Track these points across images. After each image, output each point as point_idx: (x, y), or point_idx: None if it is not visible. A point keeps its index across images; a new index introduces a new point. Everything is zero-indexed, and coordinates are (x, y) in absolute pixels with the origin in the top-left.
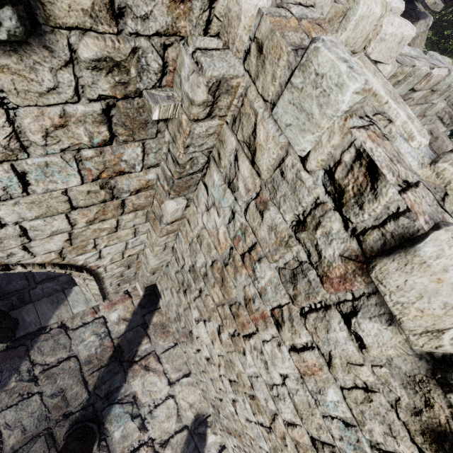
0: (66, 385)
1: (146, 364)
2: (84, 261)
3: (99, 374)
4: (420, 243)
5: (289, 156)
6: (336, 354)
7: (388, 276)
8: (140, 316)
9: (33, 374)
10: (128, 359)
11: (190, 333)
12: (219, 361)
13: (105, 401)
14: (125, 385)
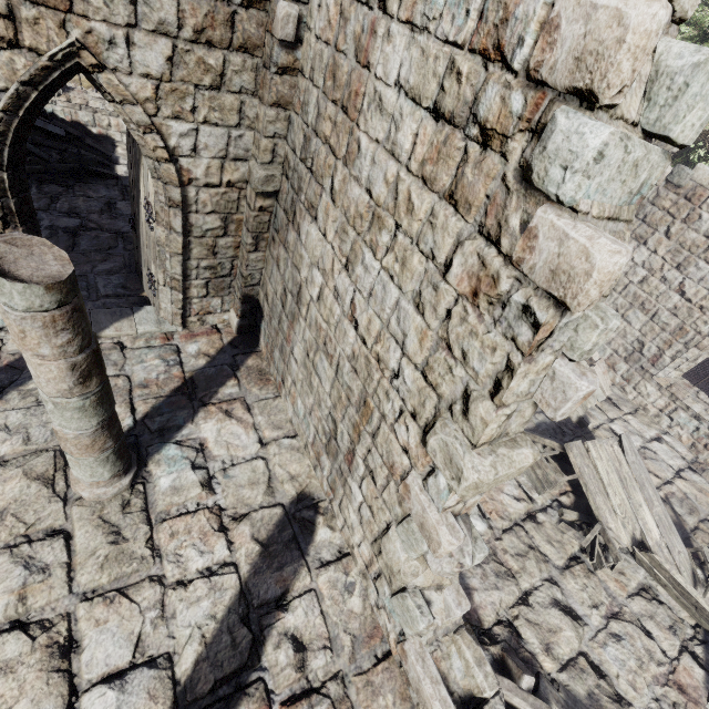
0: None
1: (229, 409)
2: (177, 143)
3: (156, 402)
4: None
5: None
6: None
7: None
8: (229, 354)
9: None
10: (202, 397)
11: (297, 296)
12: (333, 251)
13: (156, 435)
14: (191, 425)
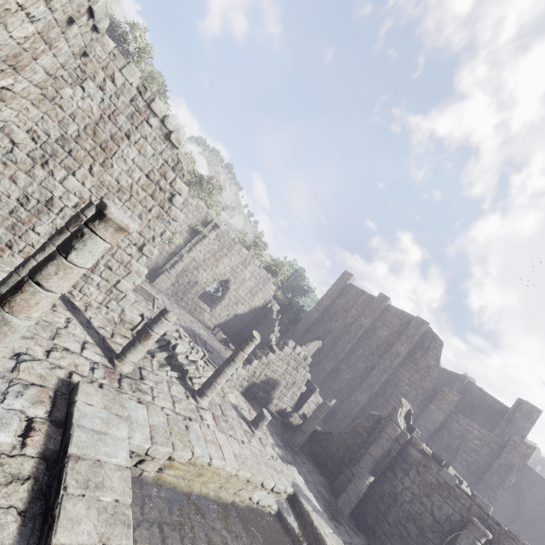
0: None
1: None
2: None
3: None
4: (155, 99)
5: (127, 83)
6: (147, 134)
7: (153, 106)
8: None
9: None
10: None
11: (48, 202)
12: (91, 192)
13: None
14: None
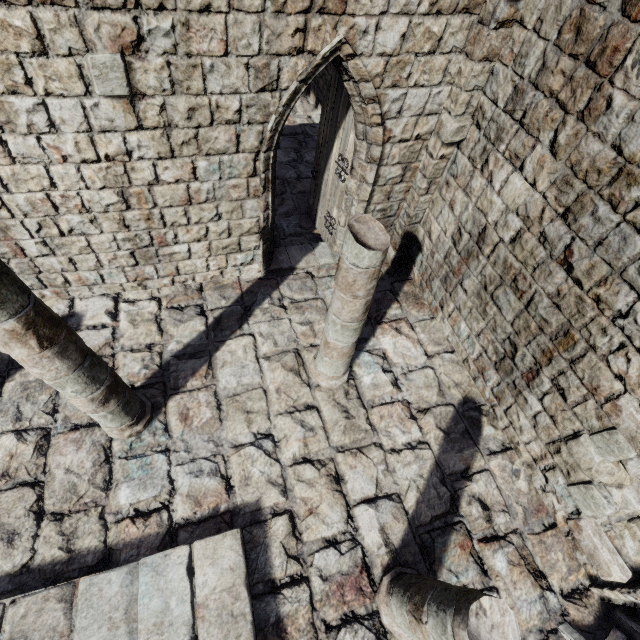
0: (313, 319)
1: (397, 327)
2: (388, 108)
3: None
4: None
5: None
6: None
7: None
8: (388, 282)
9: (283, 303)
10: (376, 317)
11: (479, 236)
12: (545, 201)
13: None
14: (374, 338)
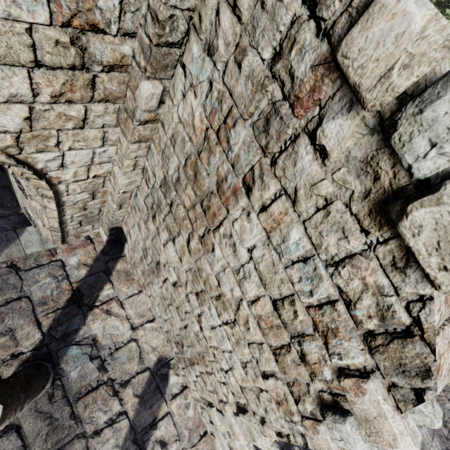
0: (15, 325)
1: (108, 309)
2: (44, 165)
3: (55, 315)
4: None
5: None
6: (301, 184)
7: (352, 44)
8: (103, 262)
9: None
10: (88, 303)
11: (157, 265)
12: (187, 277)
13: (61, 342)
14: (84, 327)
